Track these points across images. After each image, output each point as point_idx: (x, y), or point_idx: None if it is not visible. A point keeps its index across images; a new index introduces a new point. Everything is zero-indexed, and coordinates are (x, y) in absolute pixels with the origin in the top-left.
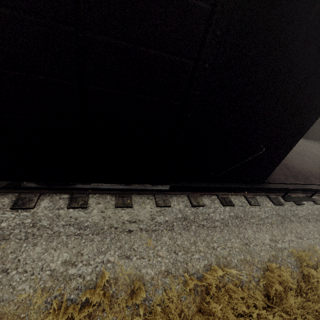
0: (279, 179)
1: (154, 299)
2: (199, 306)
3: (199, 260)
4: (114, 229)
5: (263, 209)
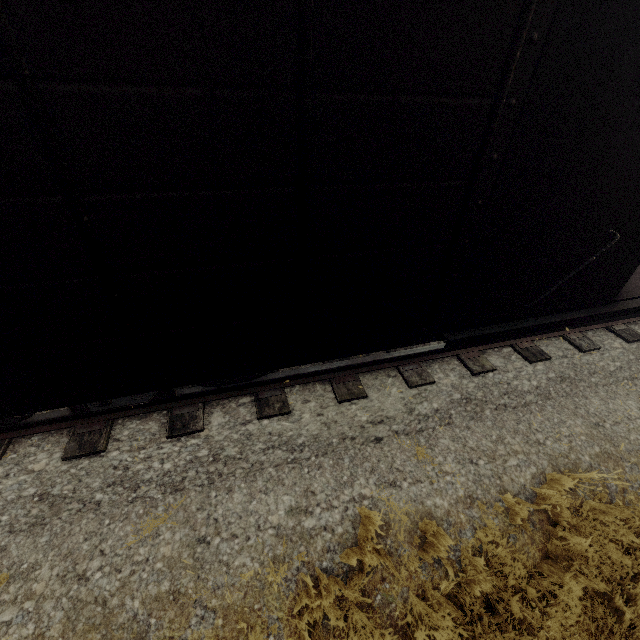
0: (639, 289)
1: (462, 548)
2: (542, 548)
3: (520, 468)
4: (351, 441)
5: (609, 355)
